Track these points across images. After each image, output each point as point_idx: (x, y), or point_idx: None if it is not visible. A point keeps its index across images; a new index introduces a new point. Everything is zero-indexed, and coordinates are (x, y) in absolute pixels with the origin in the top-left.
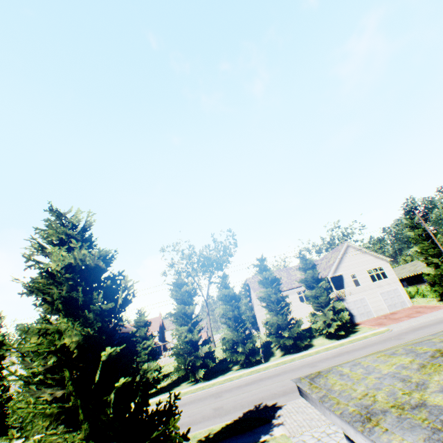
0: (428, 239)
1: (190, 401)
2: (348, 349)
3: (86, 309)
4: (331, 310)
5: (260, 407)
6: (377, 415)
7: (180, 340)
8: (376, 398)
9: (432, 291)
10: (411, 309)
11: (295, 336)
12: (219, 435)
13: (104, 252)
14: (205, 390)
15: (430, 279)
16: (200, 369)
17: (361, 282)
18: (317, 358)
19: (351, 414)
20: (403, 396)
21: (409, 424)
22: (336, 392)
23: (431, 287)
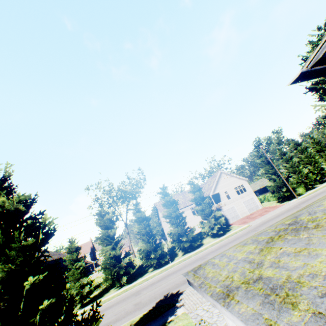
0: (268, 164)
1: (116, 303)
2: (225, 242)
3: (9, 248)
4: (213, 218)
5: (168, 296)
6: (233, 291)
7: (106, 257)
8: (233, 278)
9: (273, 196)
10: (262, 209)
11: (190, 239)
12: (138, 324)
13: (24, 196)
14: (128, 291)
15: (271, 189)
16: (123, 276)
17: (231, 196)
18: (206, 253)
19: (218, 294)
20: (249, 274)
21: (252, 294)
22: (209, 279)
23: (272, 194)
